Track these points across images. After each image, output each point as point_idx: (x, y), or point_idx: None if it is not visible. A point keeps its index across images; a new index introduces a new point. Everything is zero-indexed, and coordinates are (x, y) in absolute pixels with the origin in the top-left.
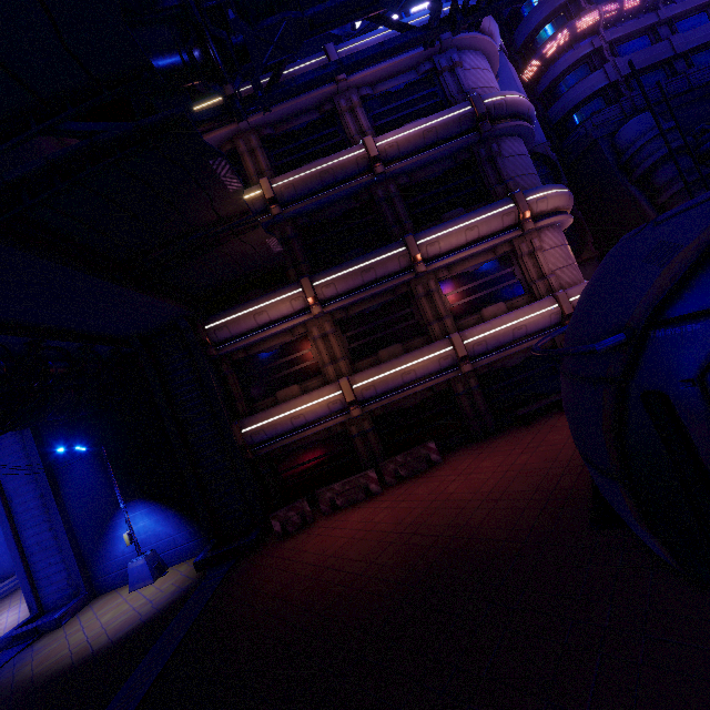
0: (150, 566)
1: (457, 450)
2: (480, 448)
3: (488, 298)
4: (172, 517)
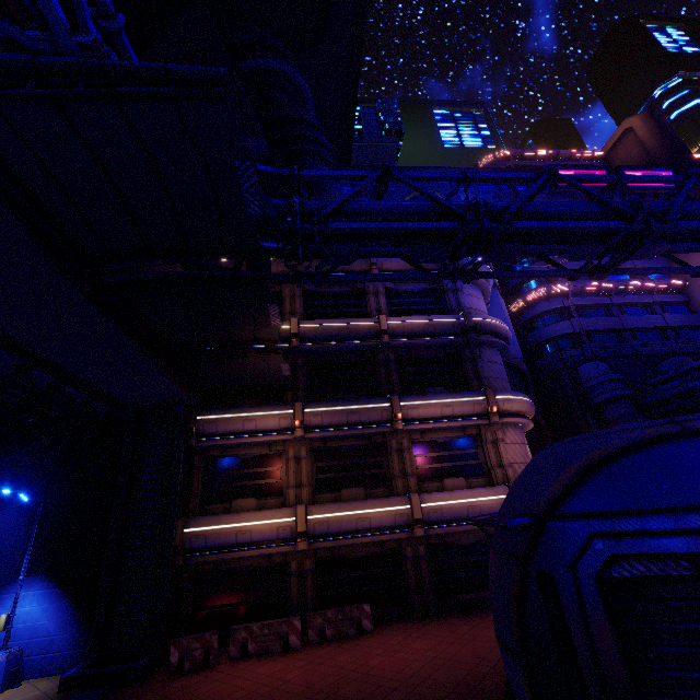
0: (7, 668)
1: (391, 624)
2: (415, 627)
3: (452, 470)
4: (64, 610)
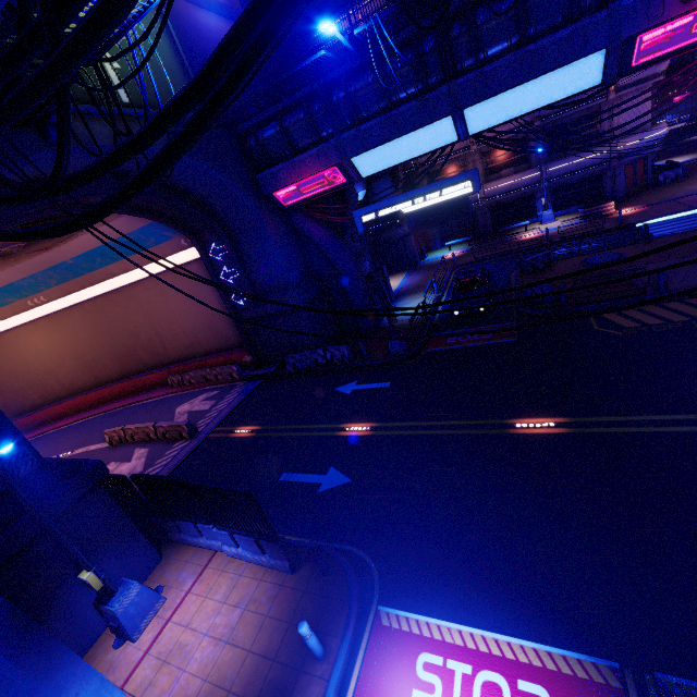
0: None
1: None
2: None
3: None
4: None
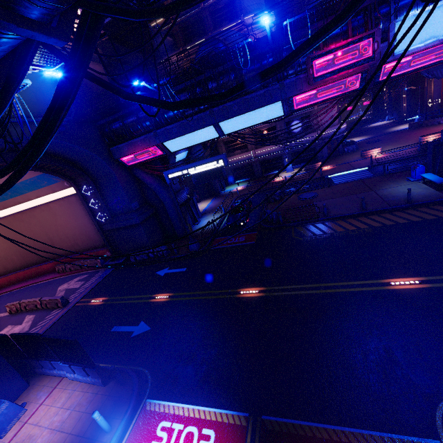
0: None
1: None
2: None
3: None
4: None
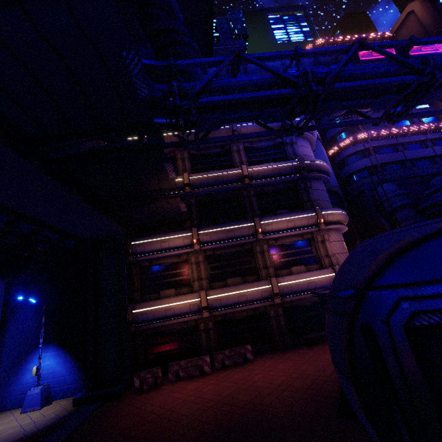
0: (42, 395)
1: (264, 355)
2: (279, 356)
3: (296, 262)
4: (69, 362)
